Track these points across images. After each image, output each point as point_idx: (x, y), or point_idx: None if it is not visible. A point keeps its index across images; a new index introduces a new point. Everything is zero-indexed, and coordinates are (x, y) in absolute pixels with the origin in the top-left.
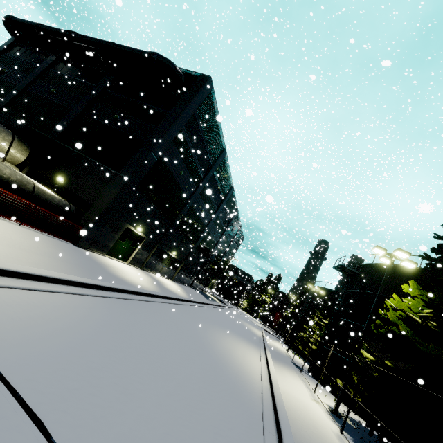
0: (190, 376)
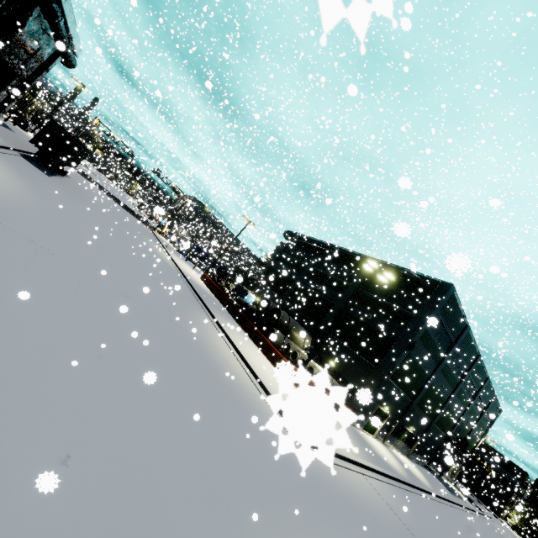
0: None
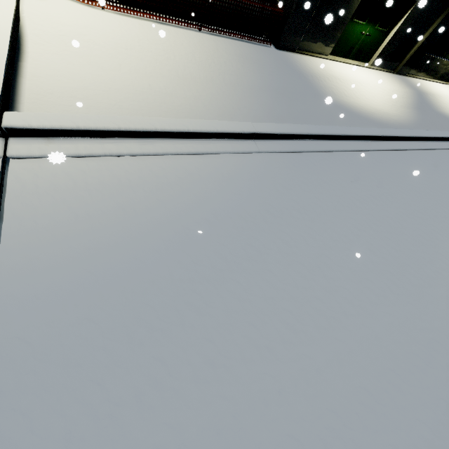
0: (349, 352)
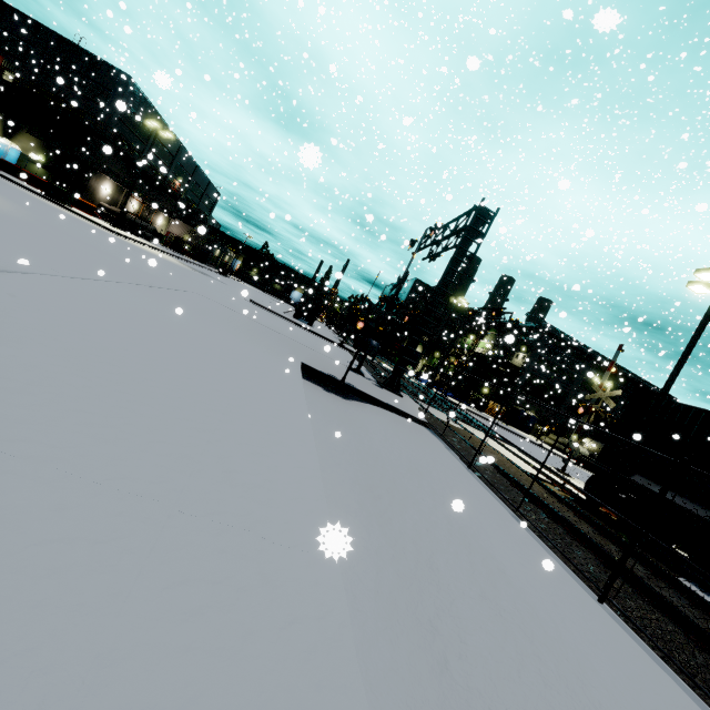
0: None
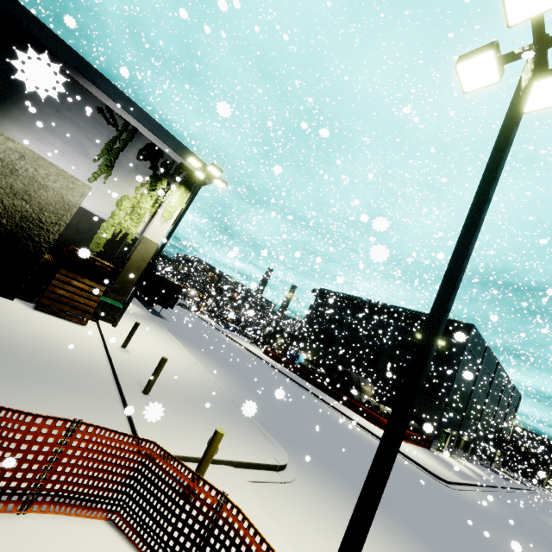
0: None
